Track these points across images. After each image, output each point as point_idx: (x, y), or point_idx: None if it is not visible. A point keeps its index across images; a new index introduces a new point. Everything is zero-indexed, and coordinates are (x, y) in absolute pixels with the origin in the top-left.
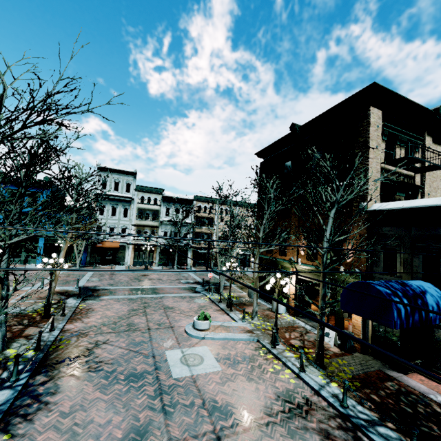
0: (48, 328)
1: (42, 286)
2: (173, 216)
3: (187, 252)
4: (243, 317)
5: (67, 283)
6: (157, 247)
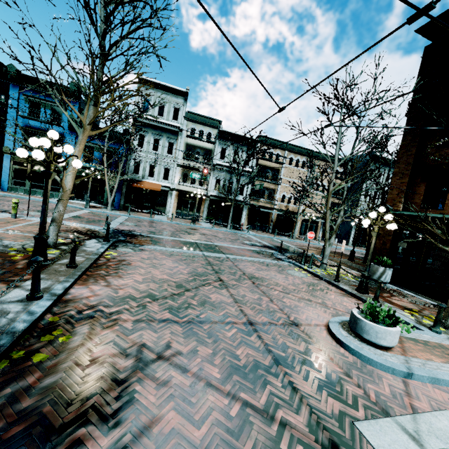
0: (29, 290)
1: None
2: (230, 160)
3: (241, 210)
4: (437, 322)
5: (93, 222)
6: (206, 198)
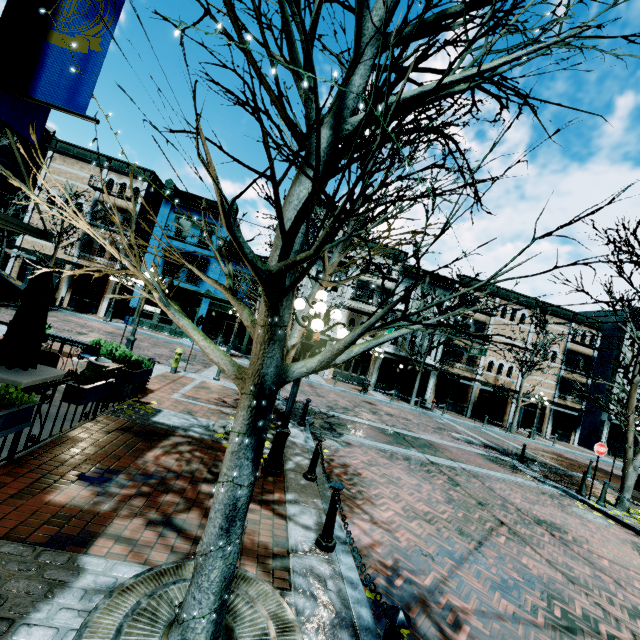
0: (304, 526)
1: (217, 377)
2: (415, 304)
3: (426, 377)
4: None
5: None
6: (377, 356)
